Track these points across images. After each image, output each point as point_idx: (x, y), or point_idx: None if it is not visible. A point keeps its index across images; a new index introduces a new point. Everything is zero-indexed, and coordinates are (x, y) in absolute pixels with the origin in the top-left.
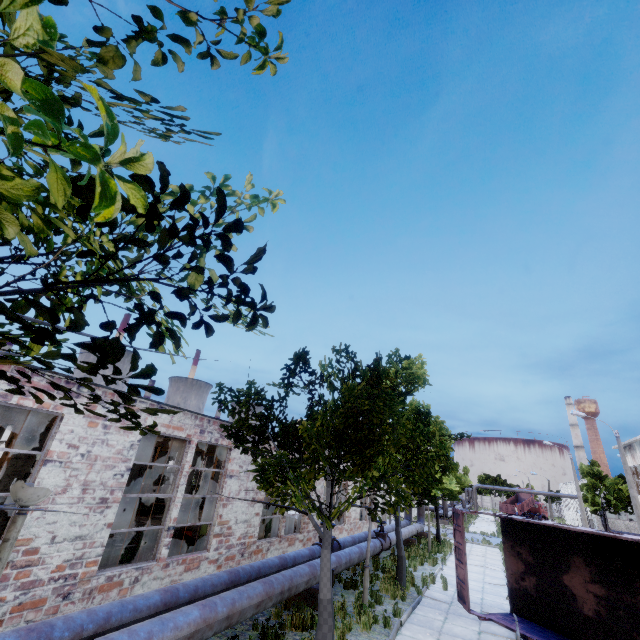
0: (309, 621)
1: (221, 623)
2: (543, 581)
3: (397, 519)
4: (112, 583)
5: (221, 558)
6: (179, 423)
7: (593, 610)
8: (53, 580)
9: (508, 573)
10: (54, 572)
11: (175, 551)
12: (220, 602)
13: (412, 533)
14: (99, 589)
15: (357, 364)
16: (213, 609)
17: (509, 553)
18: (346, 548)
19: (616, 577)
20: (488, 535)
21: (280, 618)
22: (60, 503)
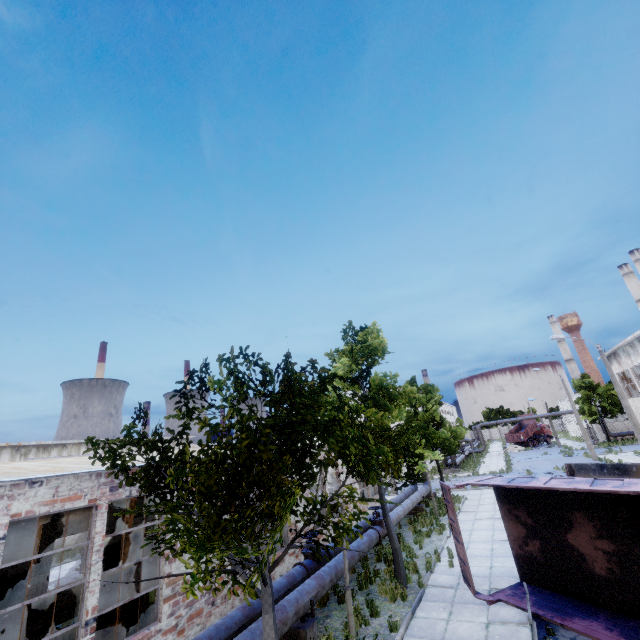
0: None
1: None
2: (547, 543)
3: (384, 509)
4: None
5: (181, 621)
6: (71, 491)
7: (605, 569)
8: None
9: (510, 539)
10: None
11: None
12: None
13: (417, 502)
14: None
15: (264, 367)
16: None
17: (507, 518)
18: (332, 559)
19: (623, 529)
20: (497, 473)
21: None
22: None
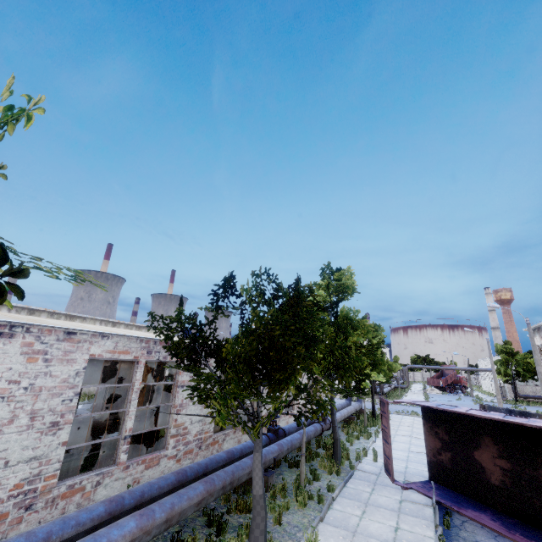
0: (252, 505)
1: (160, 527)
2: (457, 456)
3: (332, 409)
4: (74, 490)
5: (180, 453)
6: (124, 348)
7: (499, 480)
8: (12, 497)
9: (427, 449)
10: (12, 490)
11: (148, 444)
12: (158, 509)
13: (351, 412)
14: (61, 496)
15: (279, 285)
16: (151, 517)
17: (428, 433)
18: (289, 436)
19: (521, 454)
20: (417, 406)
21: (228, 502)
22: (8, 433)
